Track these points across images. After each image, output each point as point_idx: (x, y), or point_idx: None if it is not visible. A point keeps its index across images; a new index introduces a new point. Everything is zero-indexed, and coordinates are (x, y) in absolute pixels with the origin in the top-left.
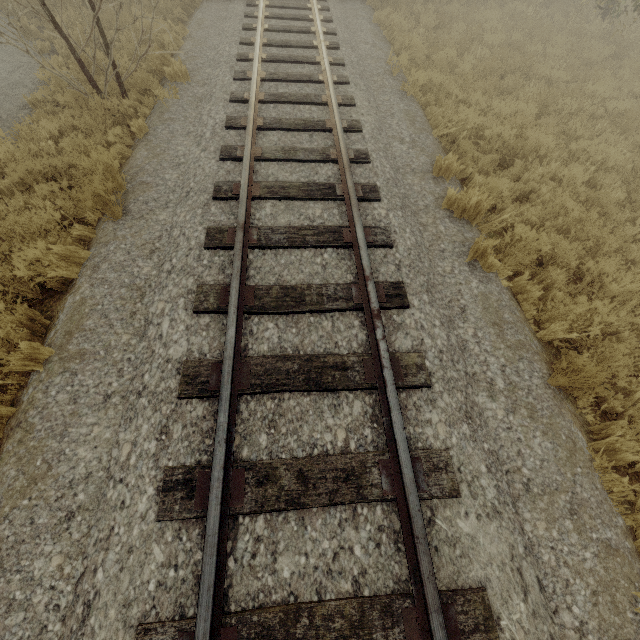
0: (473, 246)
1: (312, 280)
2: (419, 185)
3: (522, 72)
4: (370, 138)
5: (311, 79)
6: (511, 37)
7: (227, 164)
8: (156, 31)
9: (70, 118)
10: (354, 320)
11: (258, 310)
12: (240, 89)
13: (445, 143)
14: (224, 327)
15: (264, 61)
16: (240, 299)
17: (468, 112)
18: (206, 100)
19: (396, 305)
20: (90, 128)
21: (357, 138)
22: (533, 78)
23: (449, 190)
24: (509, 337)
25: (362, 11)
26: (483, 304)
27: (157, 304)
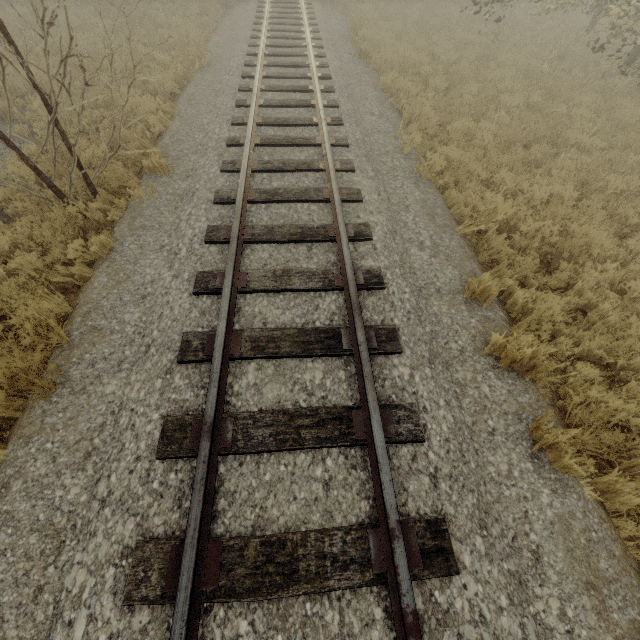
0: (540, 441)
1: (309, 516)
2: (448, 315)
3: (548, 139)
4: (383, 248)
5: (310, 167)
6: (528, 95)
7: (202, 299)
8: (142, 111)
9: (26, 228)
10: (374, 606)
11: (224, 598)
12: (227, 184)
13: (470, 234)
14: (169, 636)
15: (257, 145)
16: (197, 576)
17: (497, 200)
18: (187, 199)
19: (438, 574)
20: (48, 240)
21: (366, 249)
22: (561, 145)
23: (493, 336)
24: (616, 615)
25: (366, 76)
26: (565, 541)
27: (75, 574)
